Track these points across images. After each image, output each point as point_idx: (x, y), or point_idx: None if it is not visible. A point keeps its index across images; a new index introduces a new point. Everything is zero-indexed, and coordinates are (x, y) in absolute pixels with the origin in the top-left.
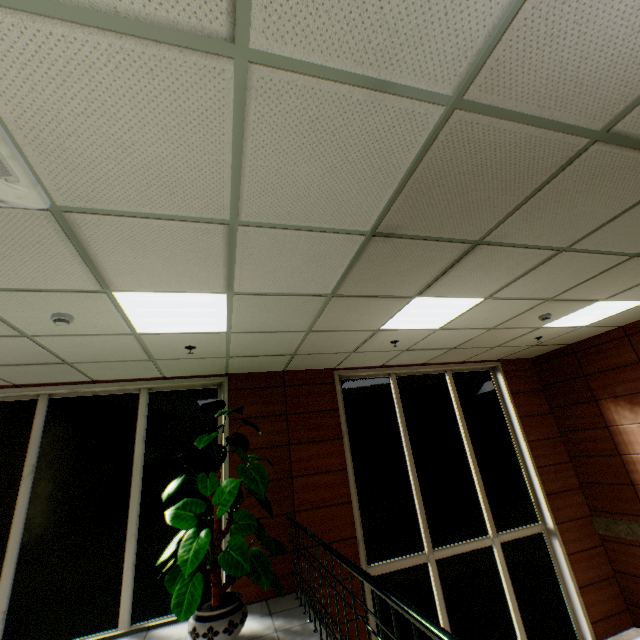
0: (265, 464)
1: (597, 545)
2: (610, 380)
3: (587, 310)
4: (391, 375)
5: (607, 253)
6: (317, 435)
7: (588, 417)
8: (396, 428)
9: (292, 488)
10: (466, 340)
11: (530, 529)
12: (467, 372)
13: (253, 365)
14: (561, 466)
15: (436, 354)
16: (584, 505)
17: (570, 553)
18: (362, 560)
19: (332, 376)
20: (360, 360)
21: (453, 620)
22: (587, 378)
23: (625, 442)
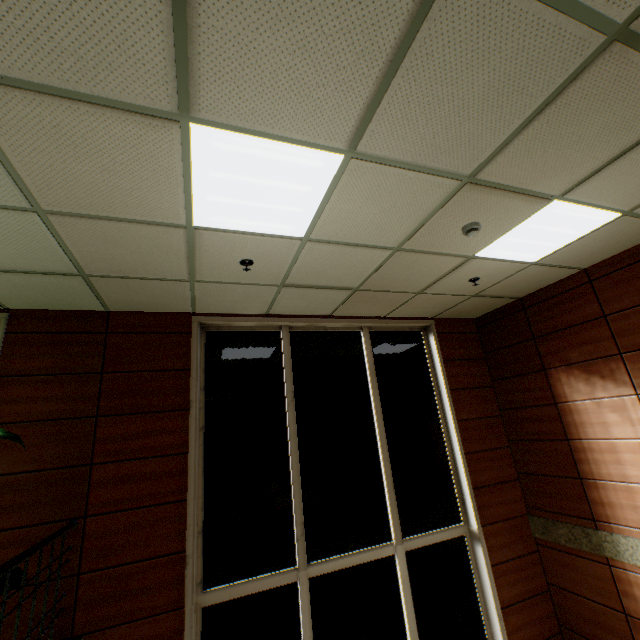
0: (48, 444)
1: (531, 551)
2: (564, 342)
3: (536, 223)
4: (283, 329)
5: (561, 9)
6: (148, 404)
7: (534, 391)
8: (280, 399)
9: (89, 480)
10: (368, 273)
11: (449, 532)
12: (391, 332)
13: (35, 294)
14: (497, 452)
15: (338, 299)
16: (520, 501)
17: (496, 563)
18: (188, 586)
19: (189, 323)
20: (223, 300)
21: None
22: (537, 341)
23: (576, 423)
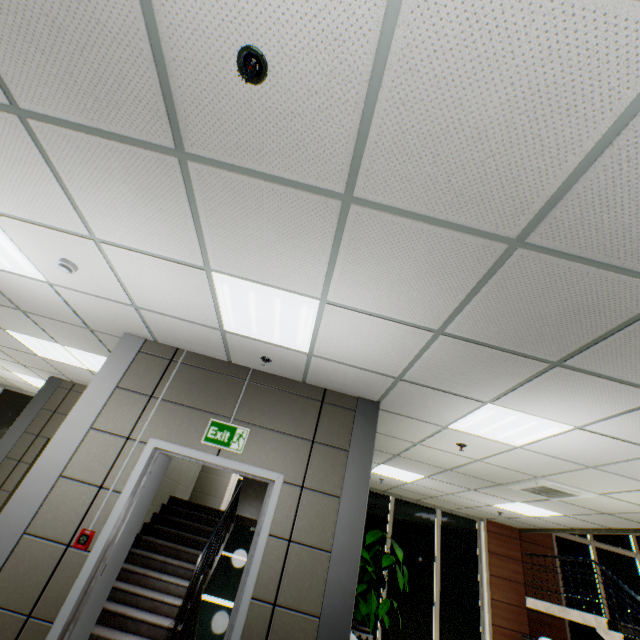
0: None
1: None
2: None
3: None
4: None
5: None
6: None
7: None
8: None
9: None
10: None
11: None
12: None
13: None
14: None
15: None
16: None
17: None
18: None
19: None
20: None
21: (604, 583)
22: None
23: None
